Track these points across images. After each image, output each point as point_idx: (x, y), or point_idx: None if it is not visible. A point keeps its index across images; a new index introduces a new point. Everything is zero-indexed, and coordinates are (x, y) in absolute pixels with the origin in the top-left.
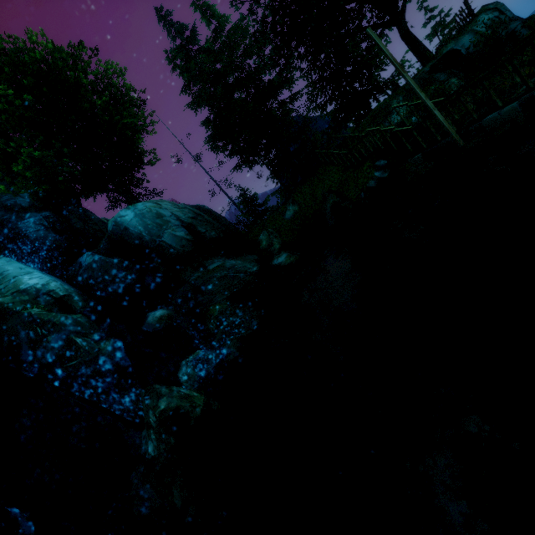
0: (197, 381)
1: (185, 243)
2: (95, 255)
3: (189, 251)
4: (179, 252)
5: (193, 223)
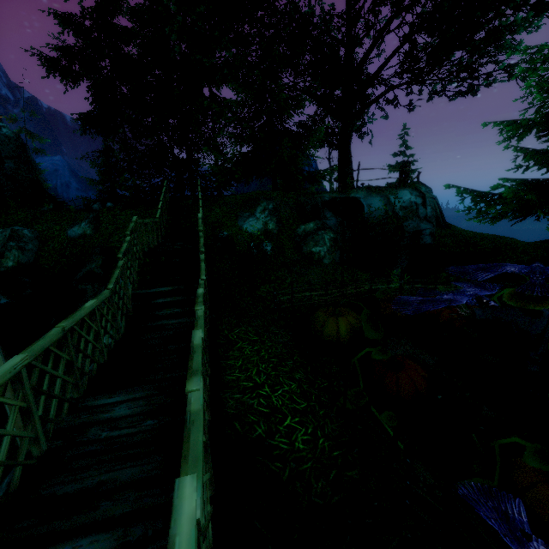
0: None
1: None
2: None
3: None
4: None
5: None
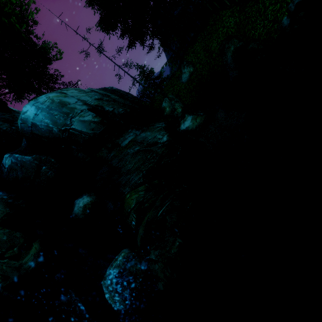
0: (125, 305)
1: (94, 126)
2: (11, 156)
3: (99, 133)
4: (90, 136)
5: (100, 104)
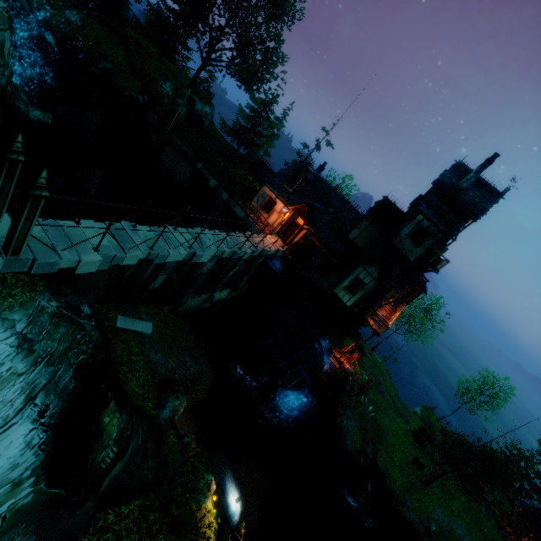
0: None
1: None
2: None
3: None
4: None
5: None
